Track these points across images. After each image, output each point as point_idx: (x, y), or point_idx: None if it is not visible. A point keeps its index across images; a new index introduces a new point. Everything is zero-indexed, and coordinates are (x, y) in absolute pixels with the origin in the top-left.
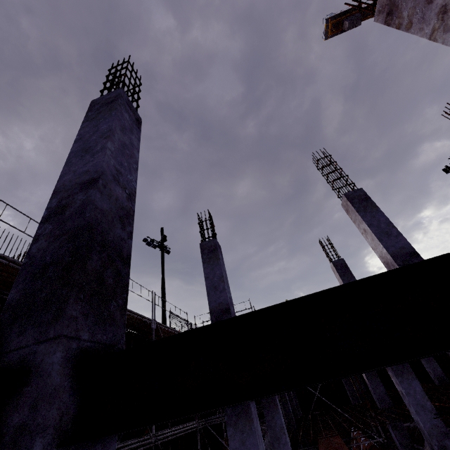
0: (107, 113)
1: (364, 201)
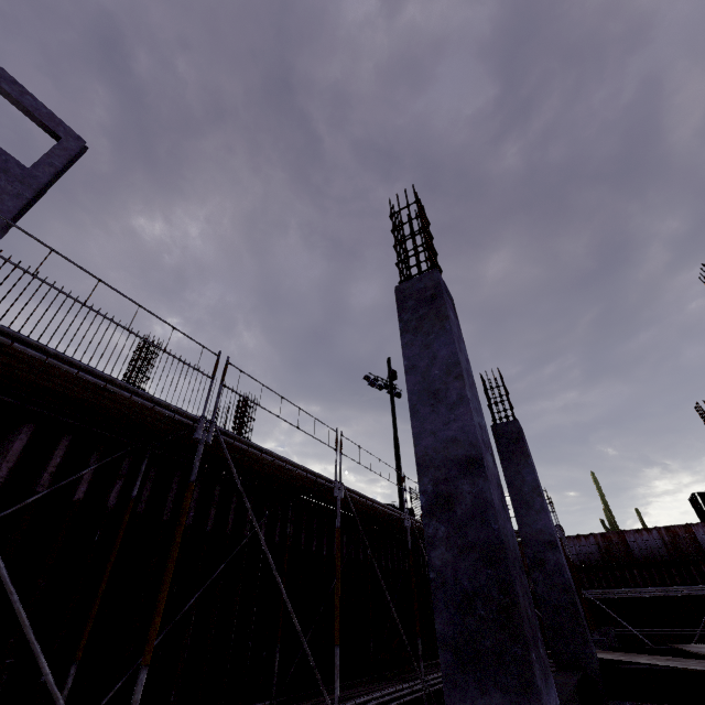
0: (435, 323)
1: None
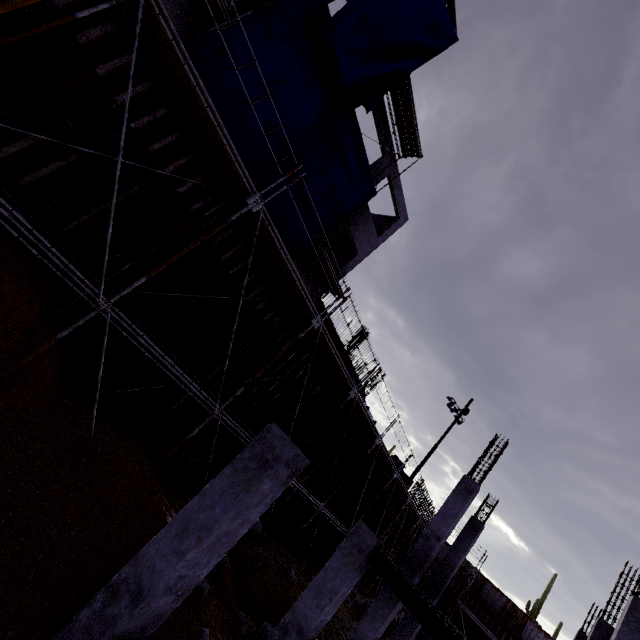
0: (463, 500)
1: (606, 639)
